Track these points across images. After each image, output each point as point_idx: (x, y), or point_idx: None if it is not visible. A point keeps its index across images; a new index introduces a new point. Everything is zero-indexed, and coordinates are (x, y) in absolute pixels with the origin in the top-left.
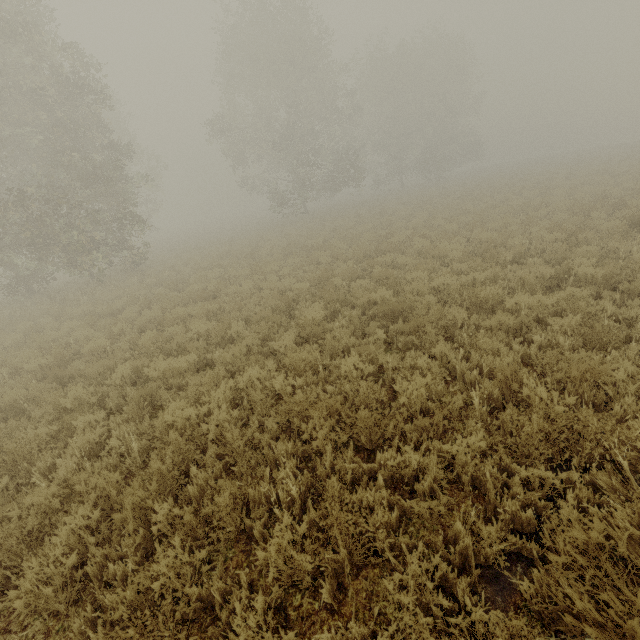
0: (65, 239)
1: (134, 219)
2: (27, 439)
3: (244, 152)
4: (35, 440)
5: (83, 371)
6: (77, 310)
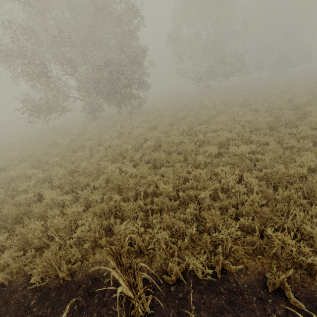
0: (125, 91)
1: (144, 84)
2: (193, 174)
3: (183, 54)
4: (206, 174)
5: (178, 149)
6: (133, 125)
